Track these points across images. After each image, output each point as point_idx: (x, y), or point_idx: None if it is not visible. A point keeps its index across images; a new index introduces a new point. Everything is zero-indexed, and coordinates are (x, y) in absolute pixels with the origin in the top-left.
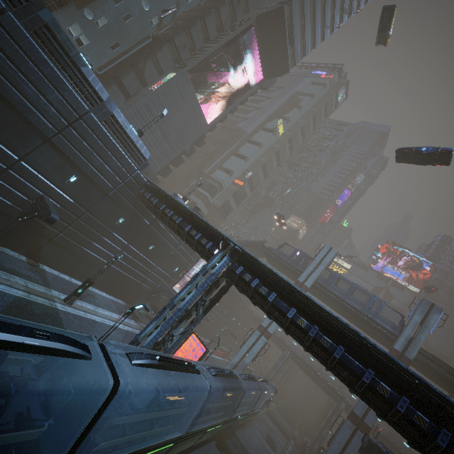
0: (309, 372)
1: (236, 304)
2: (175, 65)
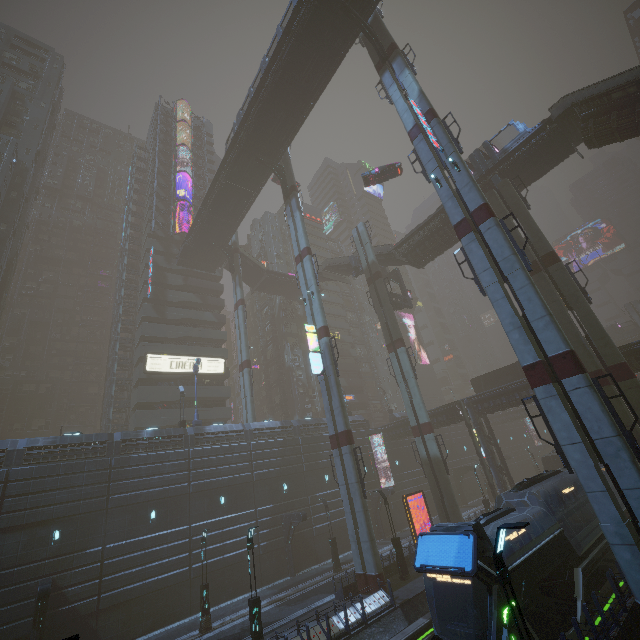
0: None
1: None
2: None
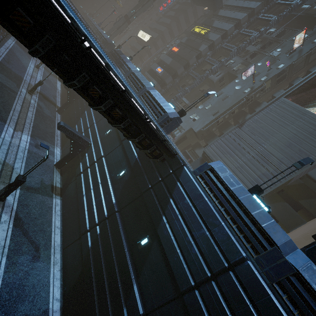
0: None
1: None
2: None
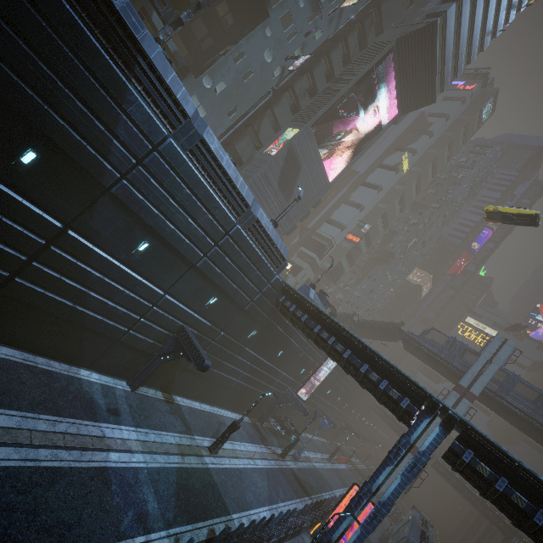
0: (460, 489)
1: (357, 395)
2: (293, 117)
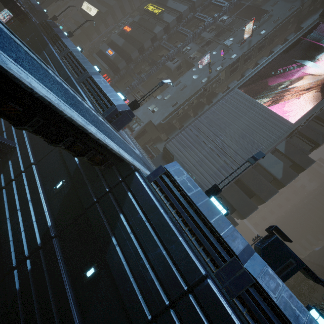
0: None
1: None
2: None
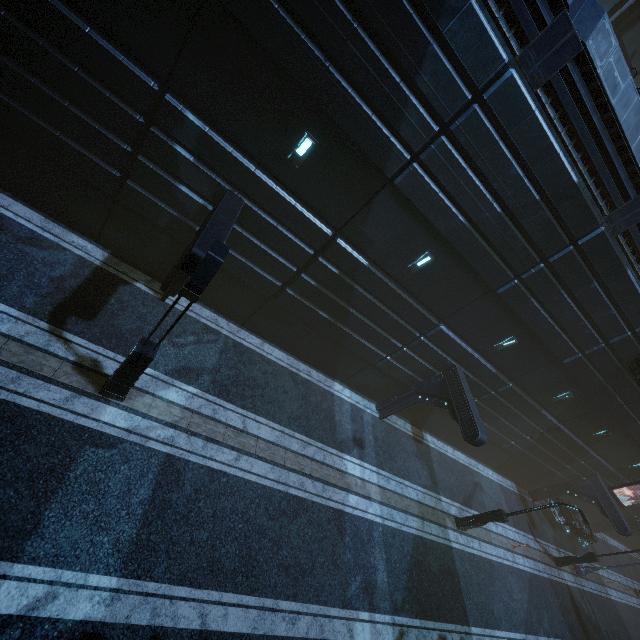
0: None
1: None
2: None
